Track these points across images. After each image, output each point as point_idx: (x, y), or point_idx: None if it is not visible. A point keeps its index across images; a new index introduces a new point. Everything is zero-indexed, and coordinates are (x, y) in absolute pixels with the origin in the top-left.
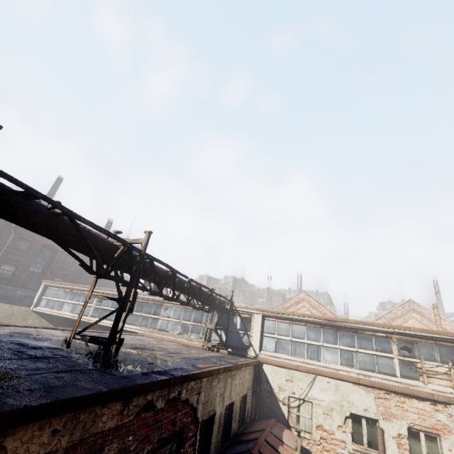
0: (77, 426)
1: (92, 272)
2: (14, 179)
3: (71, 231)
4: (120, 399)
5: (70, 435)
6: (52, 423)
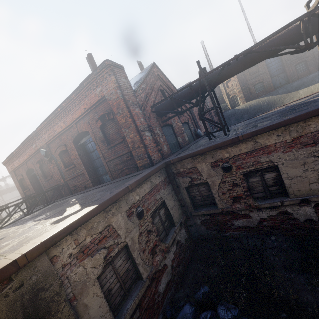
0: (291, 132)
1: (302, 50)
2: (215, 68)
3: (259, 53)
4: (309, 117)
5: (289, 135)
6: (274, 133)
